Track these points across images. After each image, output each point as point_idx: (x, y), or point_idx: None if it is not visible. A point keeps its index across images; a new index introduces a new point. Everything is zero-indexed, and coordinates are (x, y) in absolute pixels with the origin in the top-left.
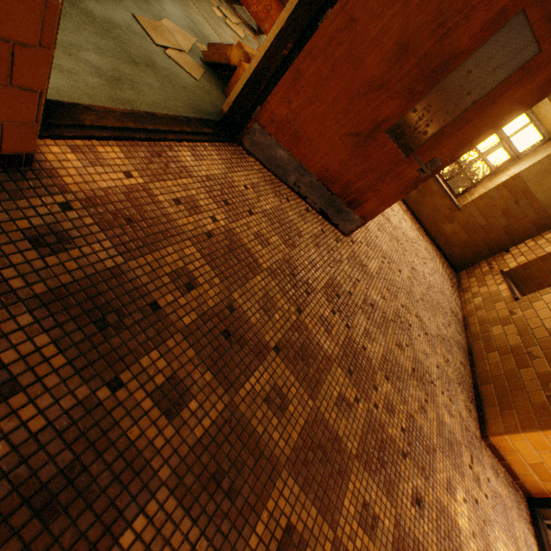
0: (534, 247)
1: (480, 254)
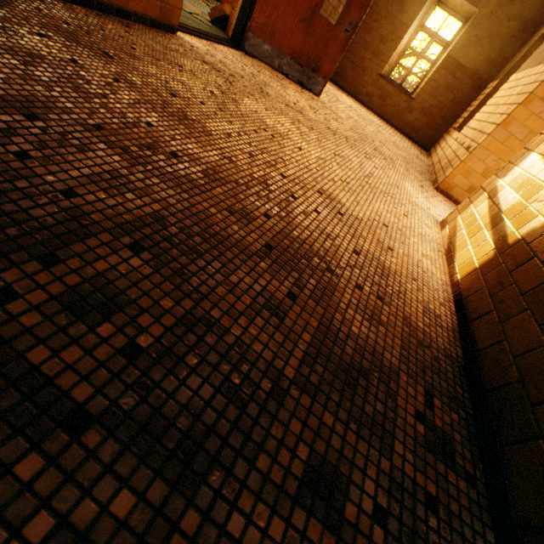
0: (474, 103)
1: (441, 129)
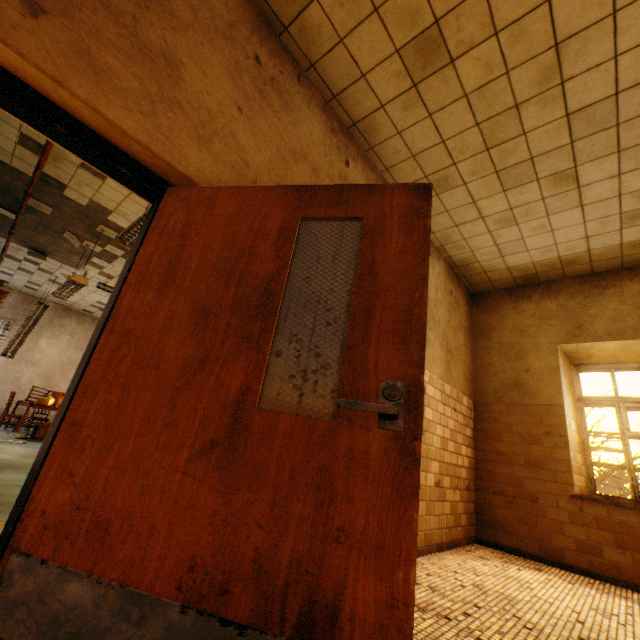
0: None
1: None
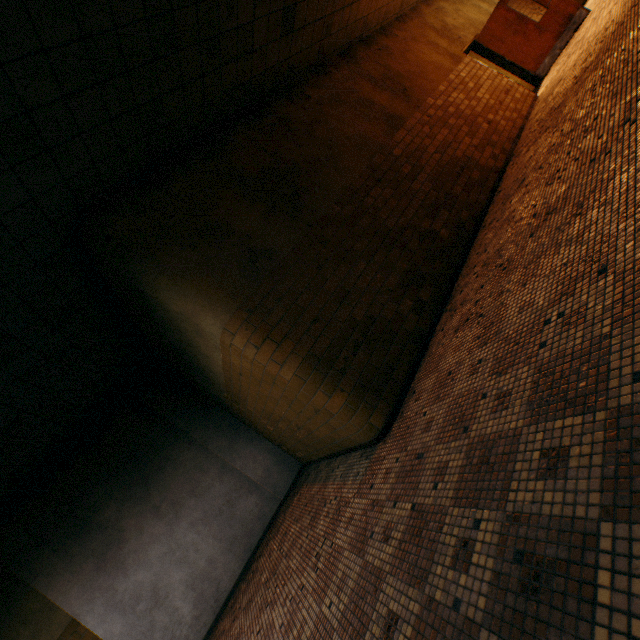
0: None
1: None
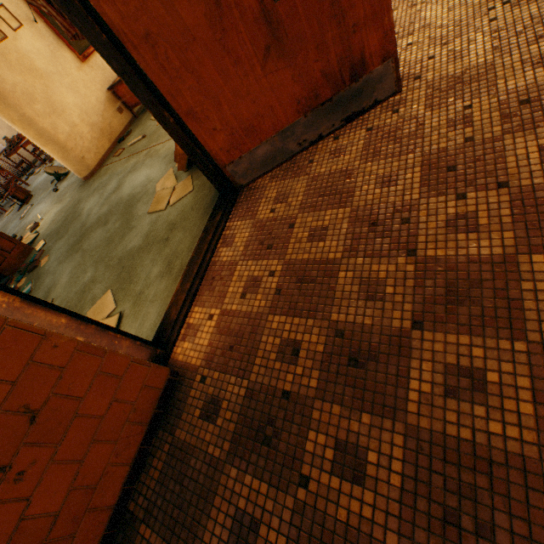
0: None
1: None
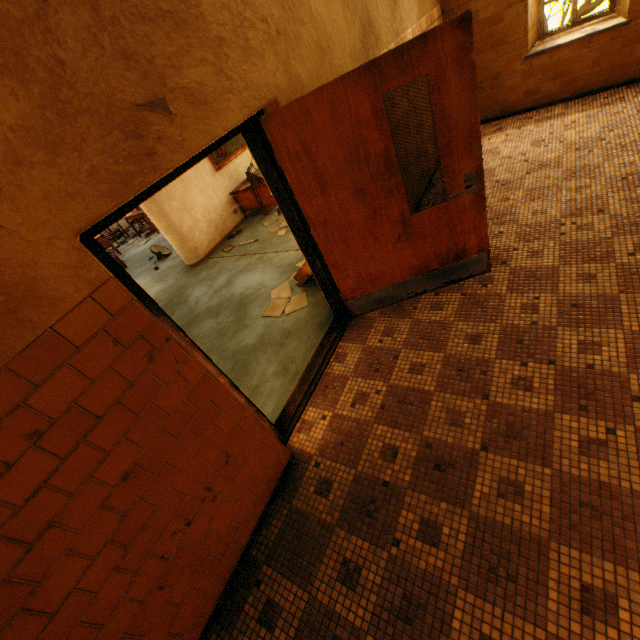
0: None
1: None
